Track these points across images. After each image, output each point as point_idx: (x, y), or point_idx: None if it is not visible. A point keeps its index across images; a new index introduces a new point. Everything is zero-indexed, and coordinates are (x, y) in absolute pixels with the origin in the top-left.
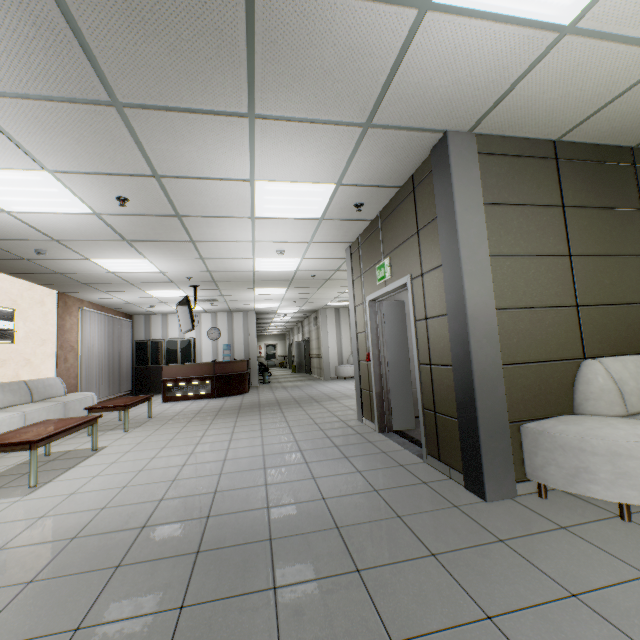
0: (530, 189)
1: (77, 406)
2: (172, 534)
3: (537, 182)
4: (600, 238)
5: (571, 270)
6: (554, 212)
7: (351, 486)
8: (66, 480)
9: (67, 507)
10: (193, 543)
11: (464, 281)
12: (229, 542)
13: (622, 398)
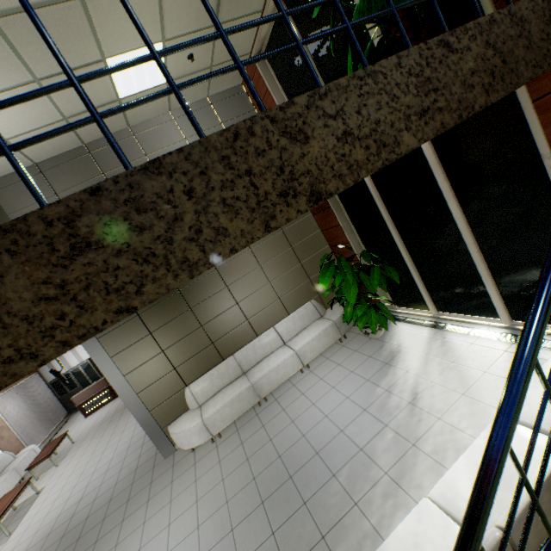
0: (132, 336)
1: (25, 463)
2: (58, 532)
3: (134, 331)
4: (175, 334)
5: (166, 356)
6: (148, 338)
7: (130, 470)
8: (24, 523)
9: (23, 539)
10: (63, 533)
11: (118, 393)
12: (74, 526)
13: (197, 400)
